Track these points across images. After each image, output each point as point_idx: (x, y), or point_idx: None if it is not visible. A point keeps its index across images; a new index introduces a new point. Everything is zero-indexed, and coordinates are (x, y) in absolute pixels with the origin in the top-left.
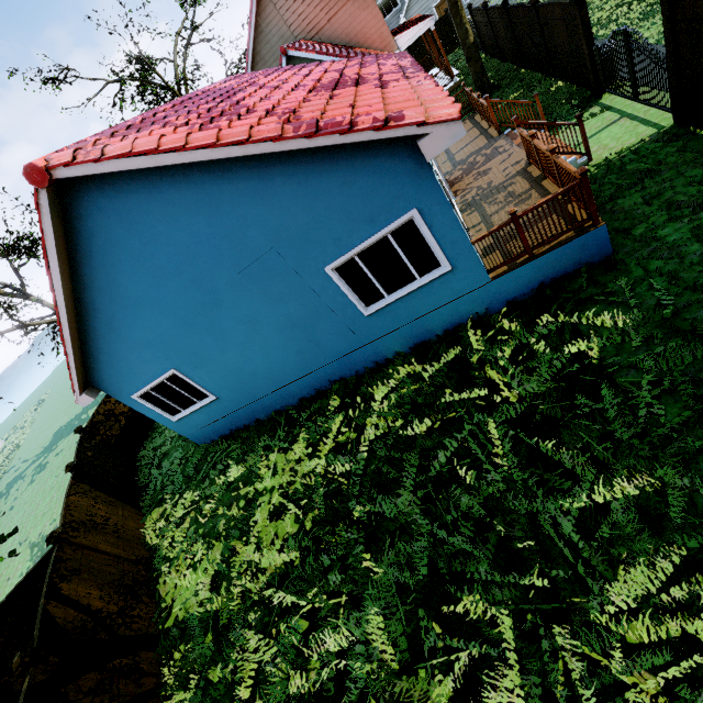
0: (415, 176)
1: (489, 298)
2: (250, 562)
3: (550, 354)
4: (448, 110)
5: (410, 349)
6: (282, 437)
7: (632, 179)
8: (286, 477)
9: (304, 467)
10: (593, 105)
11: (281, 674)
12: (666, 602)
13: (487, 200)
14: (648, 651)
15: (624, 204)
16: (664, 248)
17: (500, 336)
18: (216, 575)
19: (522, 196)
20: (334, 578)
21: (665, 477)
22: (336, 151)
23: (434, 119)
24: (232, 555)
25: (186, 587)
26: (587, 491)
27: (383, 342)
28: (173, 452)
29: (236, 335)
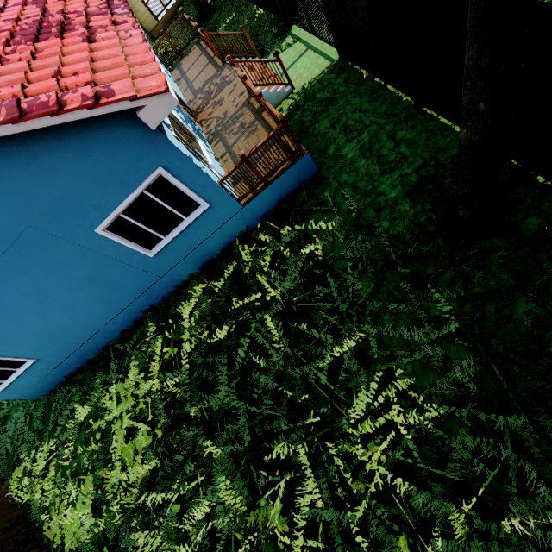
0: (148, 140)
1: (246, 219)
2: (121, 482)
3: (294, 257)
4: (155, 82)
5: (200, 269)
6: (116, 370)
7: (321, 106)
8: (129, 403)
9: (142, 390)
10: (288, 35)
11: (170, 551)
12: (376, 407)
13: (226, 131)
14: (372, 440)
15: (320, 128)
16: (346, 164)
17: (260, 248)
18: (95, 501)
19: (251, 127)
20: (189, 468)
21: (367, 330)
22: (56, 127)
23: (144, 92)
24: (103, 481)
25: (70, 522)
26: (330, 351)
27: (176, 270)
28: (13, 412)
29: (29, 306)
